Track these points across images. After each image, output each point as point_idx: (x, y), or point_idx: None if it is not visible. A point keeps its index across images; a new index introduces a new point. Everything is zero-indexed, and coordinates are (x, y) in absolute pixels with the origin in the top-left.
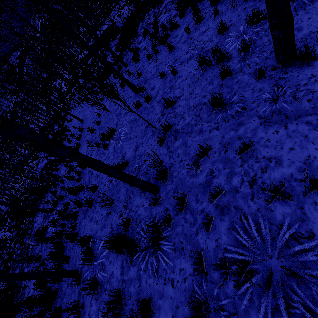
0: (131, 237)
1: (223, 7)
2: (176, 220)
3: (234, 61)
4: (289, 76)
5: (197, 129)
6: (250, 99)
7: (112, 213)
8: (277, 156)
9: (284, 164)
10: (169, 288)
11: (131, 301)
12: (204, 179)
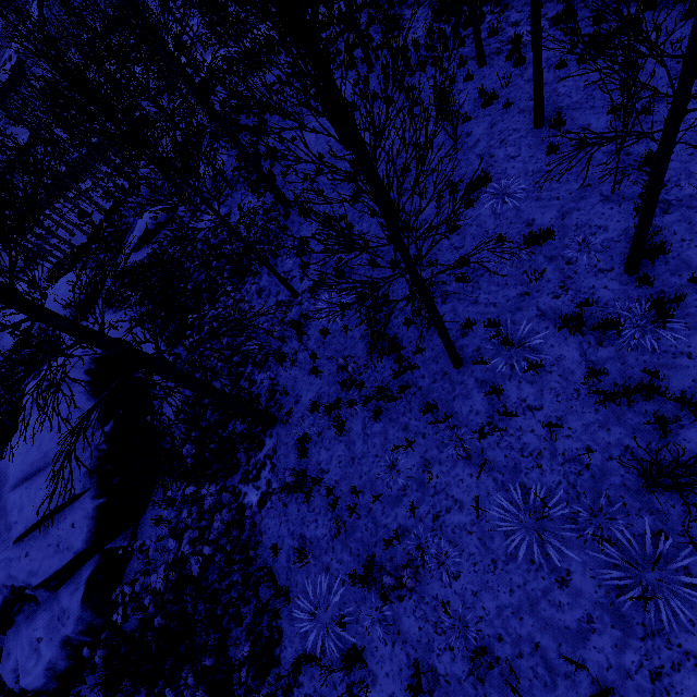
0: (591, 320)
1: None
2: (682, 302)
3: None
4: None
5: None
6: None
7: (534, 294)
8: None
9: None
10: (682, 360)
11: (611, 377)
12: None
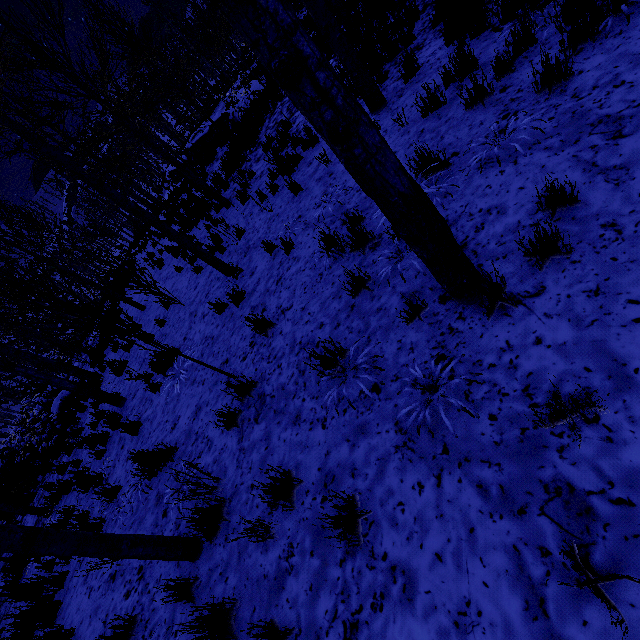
0: None
1: (389, 119)
2: None
3: (378, 258)
4: (467, 331)
5: (293, 410)
6: (391, 367)
7: (117, 580)
8: (409, 569)
9: (418, 602)
10: None
11: None
12: (275, 565)
